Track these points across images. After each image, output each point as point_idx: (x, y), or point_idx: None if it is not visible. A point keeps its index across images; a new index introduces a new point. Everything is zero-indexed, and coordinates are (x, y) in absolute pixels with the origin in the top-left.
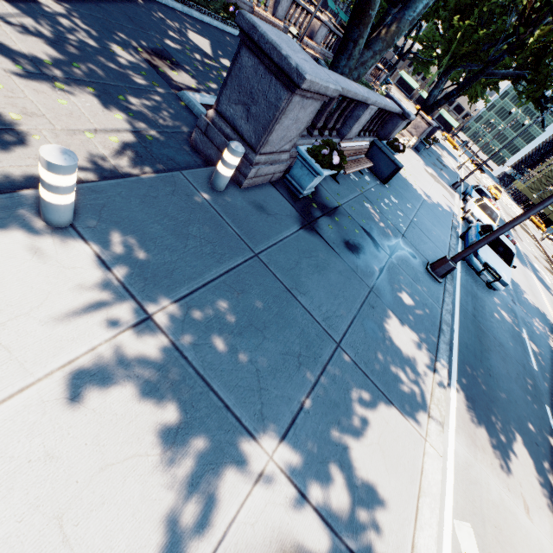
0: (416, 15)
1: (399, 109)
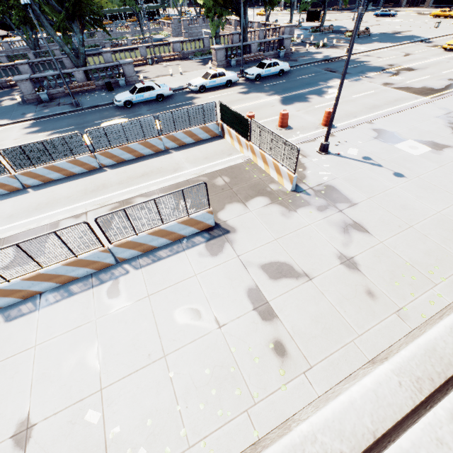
0: (79, 43)
1: (113, 64)
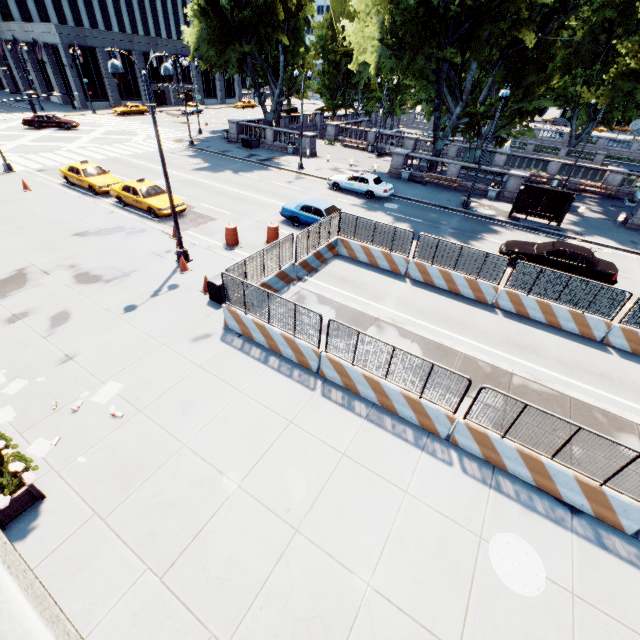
0: None
1: None
